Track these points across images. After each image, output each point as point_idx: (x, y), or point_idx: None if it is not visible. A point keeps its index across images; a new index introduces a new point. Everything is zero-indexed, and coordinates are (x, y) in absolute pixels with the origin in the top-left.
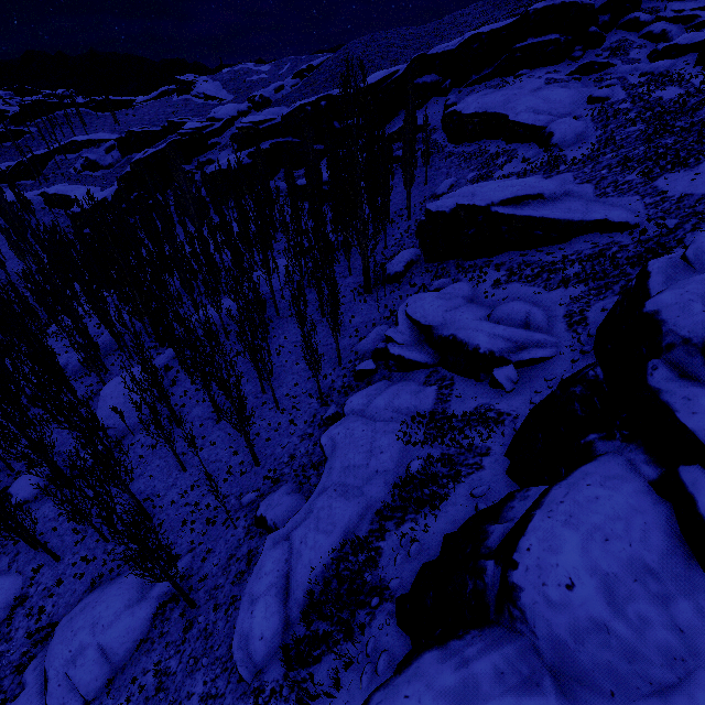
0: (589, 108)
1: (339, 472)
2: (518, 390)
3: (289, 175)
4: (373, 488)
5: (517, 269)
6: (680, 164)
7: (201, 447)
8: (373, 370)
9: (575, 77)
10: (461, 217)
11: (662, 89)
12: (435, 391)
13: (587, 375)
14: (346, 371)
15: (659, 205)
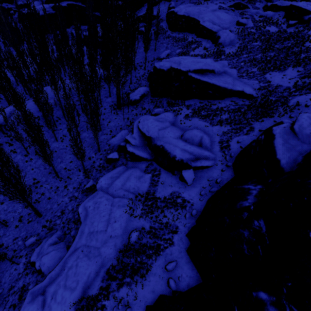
0: (237, 27)
1: (87, 236)
2: (194, 184)
3: (75, 26)
4: (107, 250)
5: (197, 110)
6: (277, 68)
7: (1, 202)
8: (117, 159)
9: (232, 9)
10: (172, 75)
11: (269, 26)
12: (150, 178)
13: (253, 223)
14: (102, 156)
15: (267, 88)
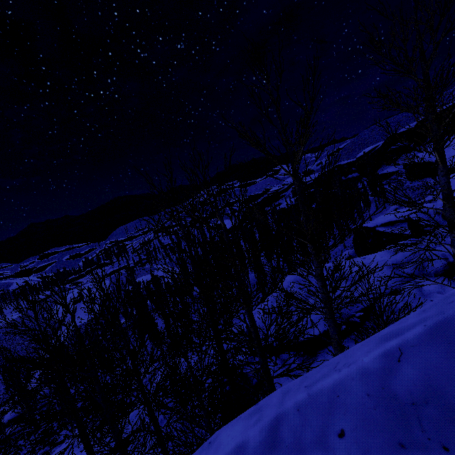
0: None
1: None
2: None
3: None
4: None
5: None
6: None
7: None
8: None
9: None
10: (364, 233)
11: None
12: None
13: None
14: None
15: None
